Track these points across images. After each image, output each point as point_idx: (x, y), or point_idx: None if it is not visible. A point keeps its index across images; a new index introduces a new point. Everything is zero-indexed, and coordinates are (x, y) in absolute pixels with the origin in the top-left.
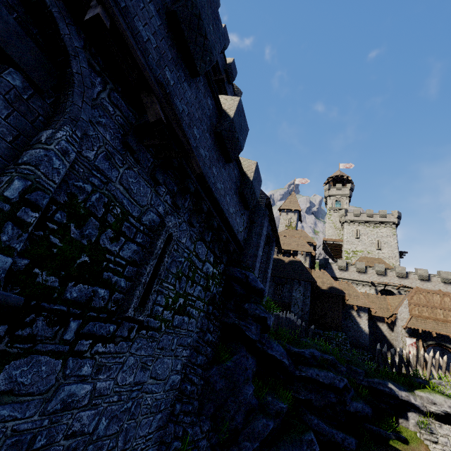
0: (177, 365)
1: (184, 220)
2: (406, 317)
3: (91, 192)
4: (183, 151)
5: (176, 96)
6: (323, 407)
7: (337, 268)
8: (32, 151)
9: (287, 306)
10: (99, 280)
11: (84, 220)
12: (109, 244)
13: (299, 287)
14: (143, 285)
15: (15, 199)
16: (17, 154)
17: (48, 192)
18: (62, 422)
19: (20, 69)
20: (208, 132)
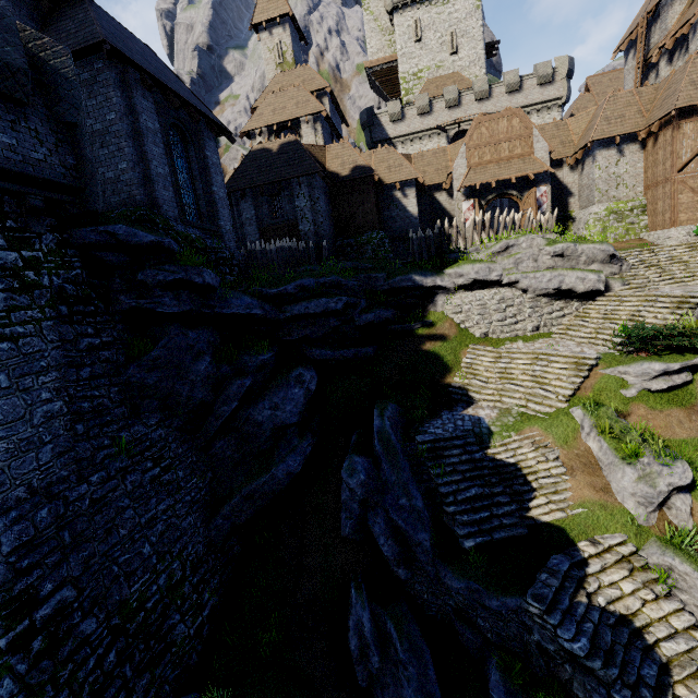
0: (39, 396)
1: None
2: (463, 173)
3: None
4: None
5: None
6: (325, 336)
7: (389, 120)
8: None
9: (294, 225)
10: None
11: None
12: None
13: (301, 189)
14: None
15: None
16: None
17: None
18: None
19: None
20: None
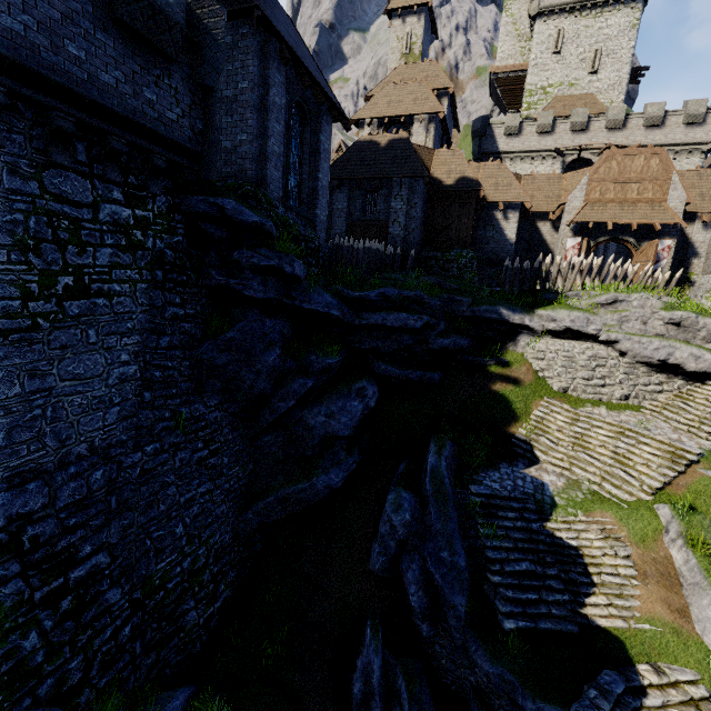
0: (119, 357)
1: None
2: (577, 207)
3: None
4: None
5: None
6: (395, 352)
7: (503, 132)
8: None
9: (384, 226)
10: None
11: None
12: None
13: (401, 190)
14: None
15: None
16: None
17: None
18: None
19: None
20: None
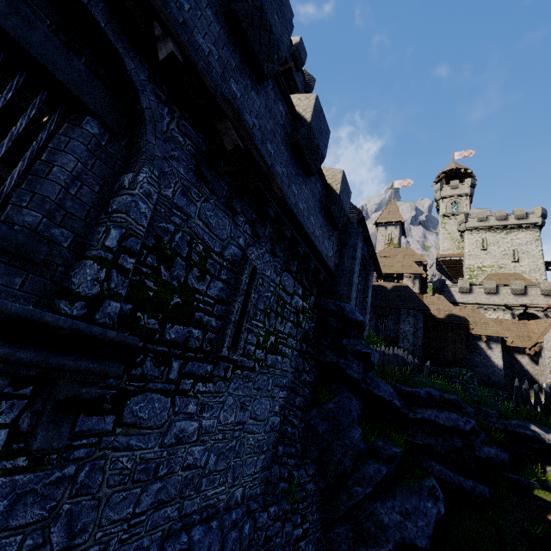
0: (275, 406)
1: (266, 251)
2: None
3: (174, 232)
4: (261, 174)
5: (245, 109)
6: (446, 453)
7: (458, 290)
8: (119, 199)
9: (394, 341)
10: (192, 321)
11: (171, 262)
12: (197, 284)
13: (408, 317)
14: (233, 324)
15: (115, 247)
16: (105, 203)
17: (140, 237)
18: (178, 455)
19: (96, 116)
20: (283, 144)
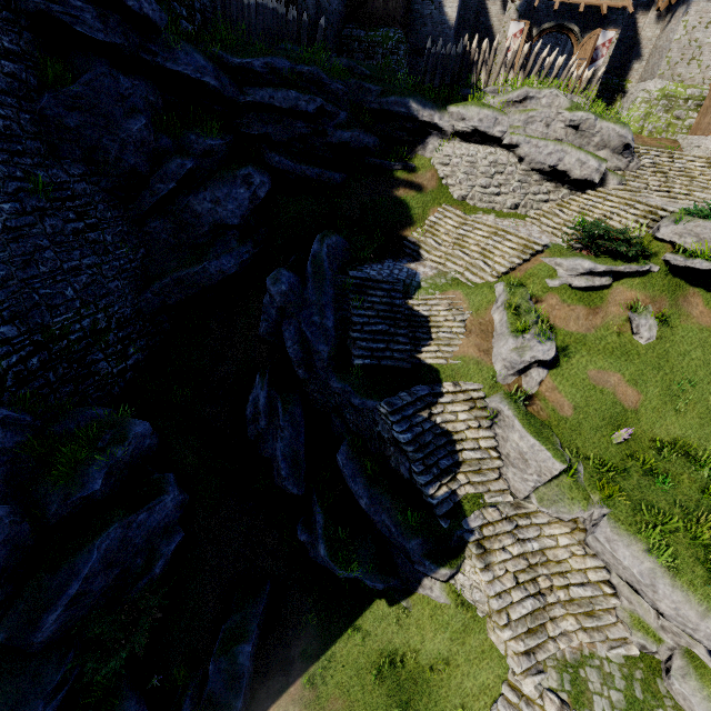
0: None
1: None
2: None
3: None
4: None
5: None
6: (289, 142)
7: None
8: None
9: None
10: None
11: None
12: None
13: None
14: None
15: None
16: None
17: None
18: None
19: None
20: None
